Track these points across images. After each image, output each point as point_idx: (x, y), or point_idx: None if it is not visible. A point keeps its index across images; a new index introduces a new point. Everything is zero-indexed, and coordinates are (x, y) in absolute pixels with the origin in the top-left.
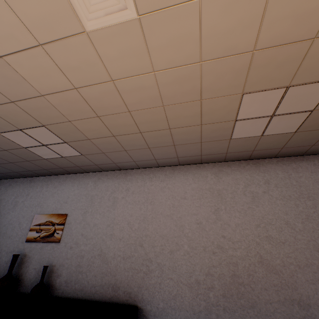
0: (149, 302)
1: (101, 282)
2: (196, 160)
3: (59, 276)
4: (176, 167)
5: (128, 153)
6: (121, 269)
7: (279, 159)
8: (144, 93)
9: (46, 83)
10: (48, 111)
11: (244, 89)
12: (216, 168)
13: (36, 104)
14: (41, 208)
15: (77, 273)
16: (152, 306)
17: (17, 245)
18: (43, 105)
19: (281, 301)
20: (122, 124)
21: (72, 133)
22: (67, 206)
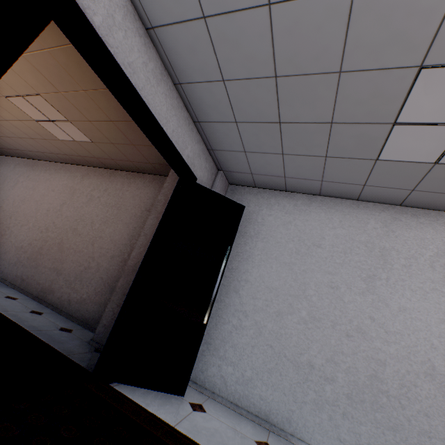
0: None
1: None
2: (72, 160)
3: None
4: (65, 165)
5: (14, 140)
6: None
7: (128, 173)
8: None
9: None
10: None
11: (1, 93)
12: (87, 172)
13: None
14: None
15: None
16: None
17: None
18: None
19: (51, 268)
20: None
21: None
22: None
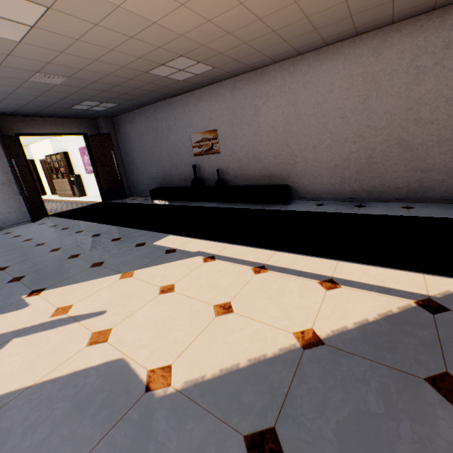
0: (297, 182)
1: (259, 175)
2: (349, 35)
3: (228, 175)
4: (322, 51)
5: (261, 53)
6: (273, 165)
7: None
8: (273, 1)
9: (185, 27)
10: (185, 45)
11: None
12: (378, 39)
13: (176, 43)
14: (192, 128)
15: (240, 172)
16: (299, 184)
17: (189, 159)
18: (182, 42)
19: (406, 170)
20: (253, 32)
21: (205, 54)
22: (213, 122)
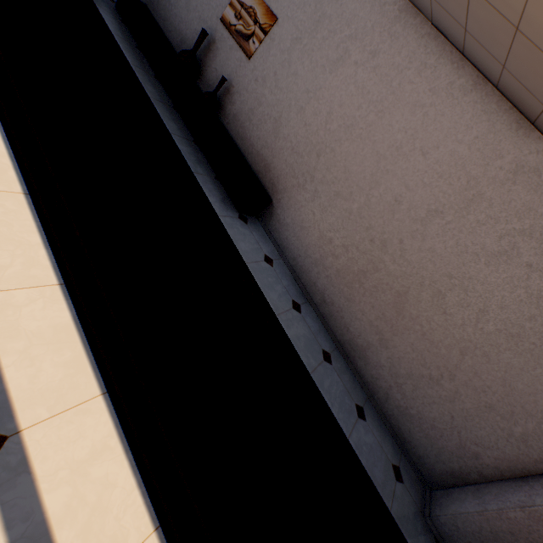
0: (282, 208)
1: (260, 150)
2: (529, 109)
3: (231, 103)
4: (484, 86)
5: None
6: (282, 158)
7: None
8: None
9: None
10: None
11: None
12: (537, 161)
13: None
14: None
15: (246, 118)
16: (281, 213)
17: (211, 17)
18: None
19: (372, 323)
20: None
21: None
22: (285, 2)
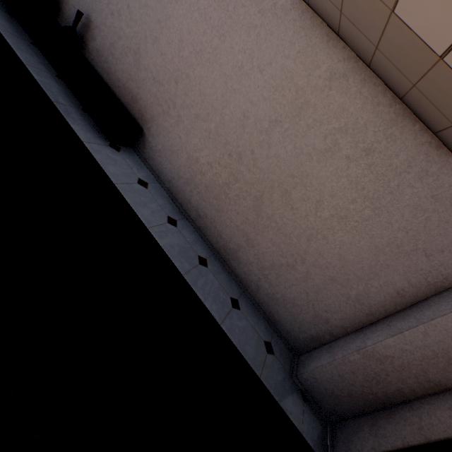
0: (153, 136)
1: (125, 83)
2: (332, 19)
3: (93, 39)
4: (300, 5)
5: None
6: (146, 88)
7: (436, 143)
8: None
9: None
10: None
11: None
12: (345, 67)
13: None
14: None
15: (109, 53)
16: (153, 141)
17: None
18: None
19: (239, 228)
20: None
21: None
22: None
